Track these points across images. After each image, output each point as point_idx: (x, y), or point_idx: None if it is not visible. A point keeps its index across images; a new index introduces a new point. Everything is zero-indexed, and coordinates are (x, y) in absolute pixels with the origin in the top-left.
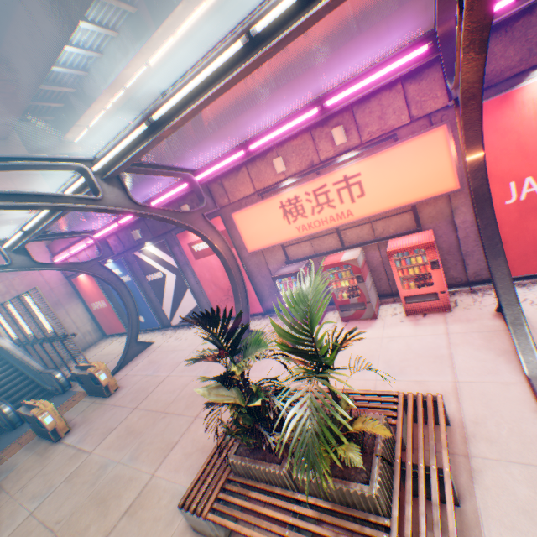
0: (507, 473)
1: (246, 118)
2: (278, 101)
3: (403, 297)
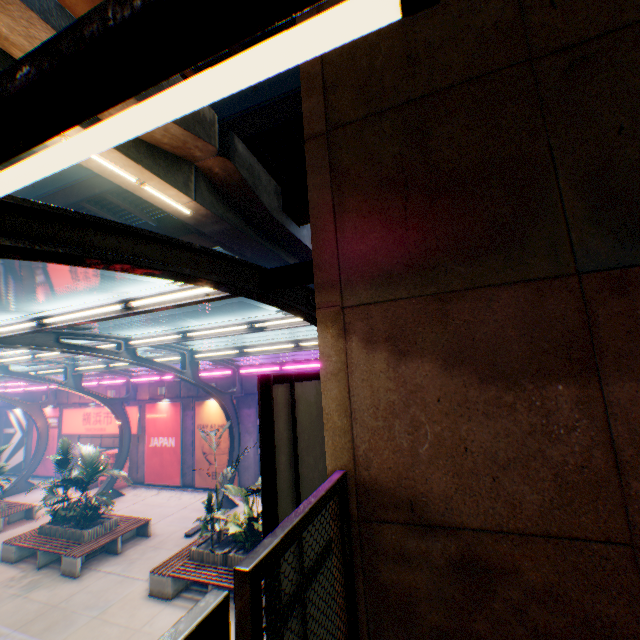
0: (25, 527)
1: None
2: None
3: (103, 479)
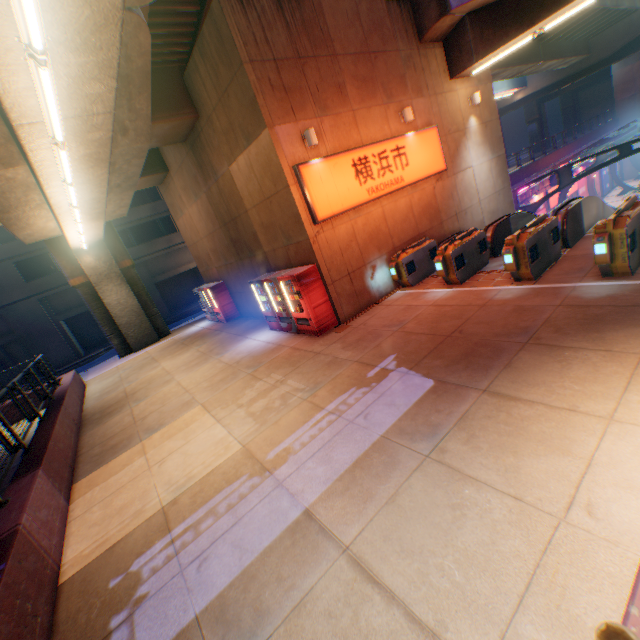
0: None
1: (546, 158)
2: (552, 156)
3: None
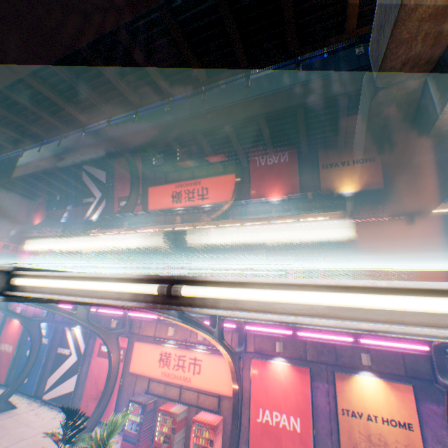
0: None
1: None
2: None
3: None
